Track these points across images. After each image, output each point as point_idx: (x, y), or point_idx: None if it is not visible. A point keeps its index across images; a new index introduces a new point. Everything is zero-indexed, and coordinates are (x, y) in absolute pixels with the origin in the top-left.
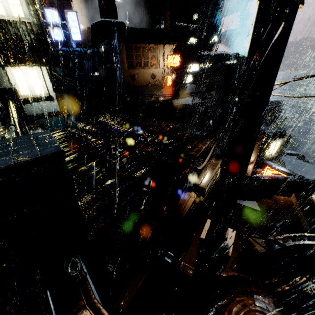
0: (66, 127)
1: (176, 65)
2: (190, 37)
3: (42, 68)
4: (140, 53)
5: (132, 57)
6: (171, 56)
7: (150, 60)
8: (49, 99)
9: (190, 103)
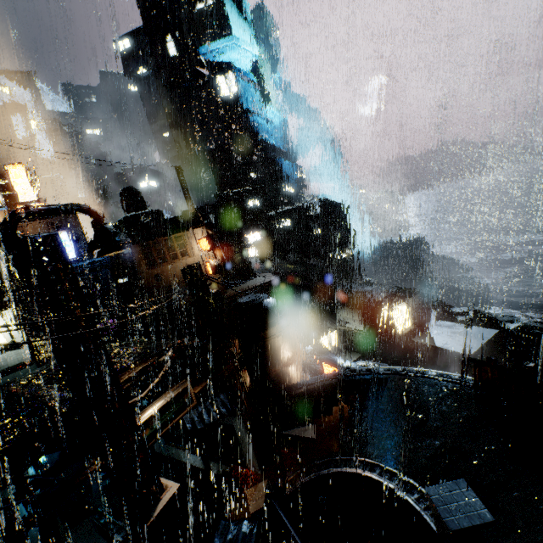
0: (2, 387)
1: (209, 249)
2: (248, 201)
3: (3, 313)
4: (162, 247)
5: (152, 254)
6: (201, 241)
7: (179, 250)
8: (15, 348)
9: (256, 286)
